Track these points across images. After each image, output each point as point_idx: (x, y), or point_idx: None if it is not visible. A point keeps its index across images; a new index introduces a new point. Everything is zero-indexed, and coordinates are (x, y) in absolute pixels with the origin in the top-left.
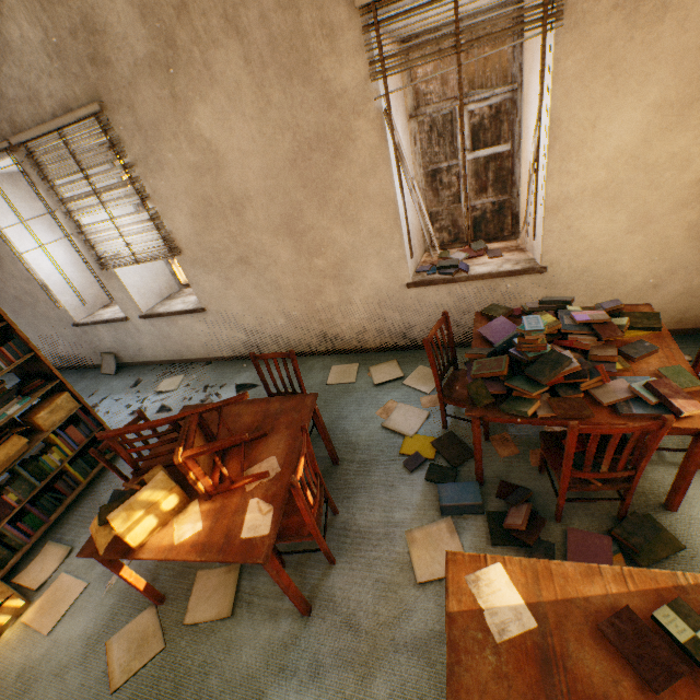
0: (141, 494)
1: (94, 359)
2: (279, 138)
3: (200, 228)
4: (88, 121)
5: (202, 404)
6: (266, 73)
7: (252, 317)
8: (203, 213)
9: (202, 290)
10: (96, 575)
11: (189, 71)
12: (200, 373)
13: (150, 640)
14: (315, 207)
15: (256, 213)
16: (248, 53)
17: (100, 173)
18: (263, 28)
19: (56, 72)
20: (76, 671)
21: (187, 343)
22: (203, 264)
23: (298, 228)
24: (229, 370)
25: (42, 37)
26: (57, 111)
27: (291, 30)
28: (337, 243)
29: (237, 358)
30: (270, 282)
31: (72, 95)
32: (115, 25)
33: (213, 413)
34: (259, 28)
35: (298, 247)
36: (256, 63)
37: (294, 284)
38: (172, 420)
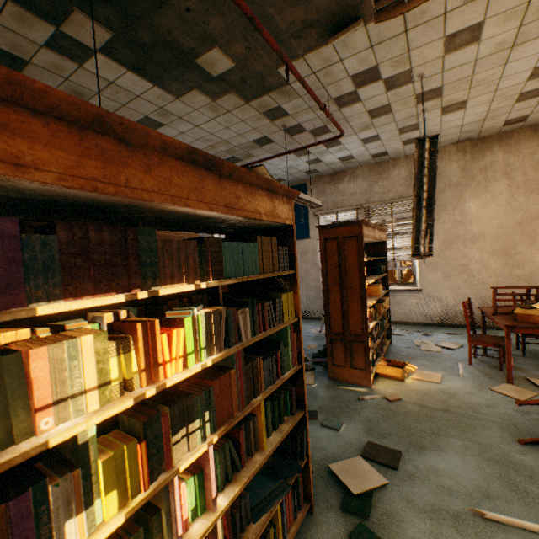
0: (538, 304)
1: (317, 313)
2: (514, 213)
3: (444, 247)
4: (408, 201)
5: (491, 307)
6: (517, 190)
7: (453, 298)
8: (450, 241)
9: (426, 279)
10: (442, 372)
11: (475, 188)
12: (403, 327)
13: (523, 391)
14: (525, 243)
15: (484, 244)
16: (510, 184)
17: (400, 220)
18: (522, 177)
19: (404, 185)
20: (480, 393)
21: (394, 310)
22: (435, 265)
23: (509, 252)
24: (426, 328)
25: (407, 175)
26: (394, 197)
27: (537, 178)
28: (534, 262)
29: (427, 324)
30: (477, 279)
31: (407, 192)
32: (446, 173)
33: (508, 308)
34: (520, 177)
35: (505, 262)
36: (513, 187)
37: (494, 282)
38: (530, 287)
